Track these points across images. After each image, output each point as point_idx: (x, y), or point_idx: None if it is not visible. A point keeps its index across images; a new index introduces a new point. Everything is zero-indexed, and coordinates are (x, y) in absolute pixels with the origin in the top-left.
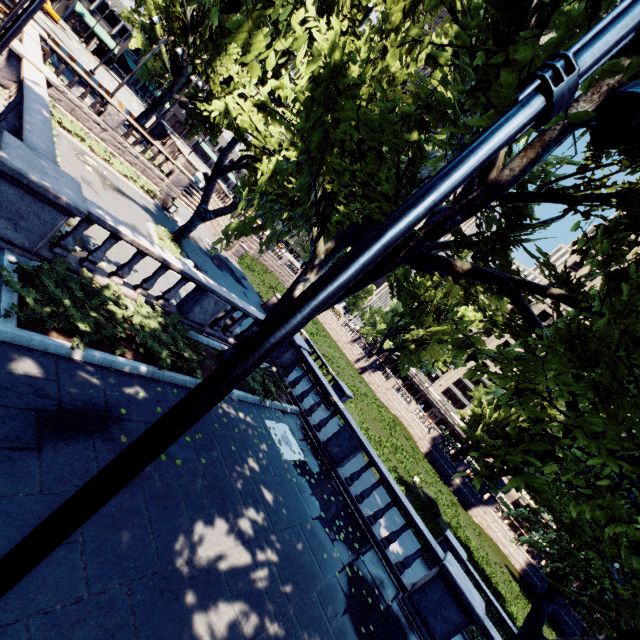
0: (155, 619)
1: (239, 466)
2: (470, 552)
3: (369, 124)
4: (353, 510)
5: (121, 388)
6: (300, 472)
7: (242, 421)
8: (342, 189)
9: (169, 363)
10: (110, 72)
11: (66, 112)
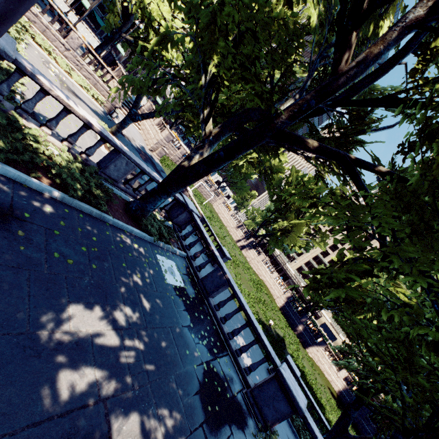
0: (10, 368)
1: (126, 278)
2: (304, 375)
3: (246, 3)
4: (217, 327)
5: (30, 200)
6: (178, 294)
7: (136, 250)
8: (225, 72)
9: (79, 195)
10: (82, 22)
11: (39, 32)
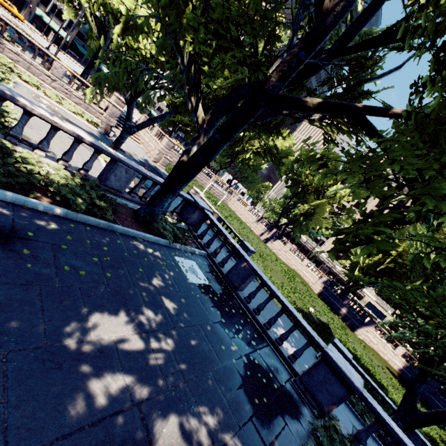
0: (31, 382)
1: (145, 282)
2: (357, 358)
3: None
4: (252, 320)
5: (32, 220)
6: (204, 291)
7: (152, 254)
8: (201, 47)
9: (83, 209)
10: (66, 54)
11: (24, 70)
